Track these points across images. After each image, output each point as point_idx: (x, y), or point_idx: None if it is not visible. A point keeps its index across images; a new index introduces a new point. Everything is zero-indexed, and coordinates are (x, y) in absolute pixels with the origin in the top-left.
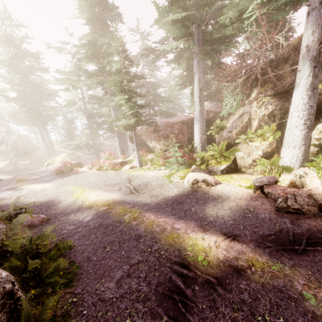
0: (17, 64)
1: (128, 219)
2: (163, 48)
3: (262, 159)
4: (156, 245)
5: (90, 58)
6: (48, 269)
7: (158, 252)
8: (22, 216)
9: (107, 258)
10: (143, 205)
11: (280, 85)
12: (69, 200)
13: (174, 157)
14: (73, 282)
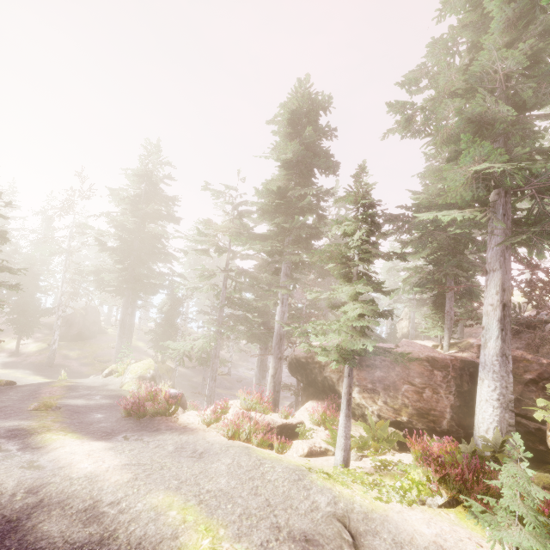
0: (142, 204)
1: None
2: (433, 216)
3: None
4: None
5: (269, 212)
6: None
7: None
8: None
9: None
10: None
11: None
12: None
13: (533, 503)
14: None
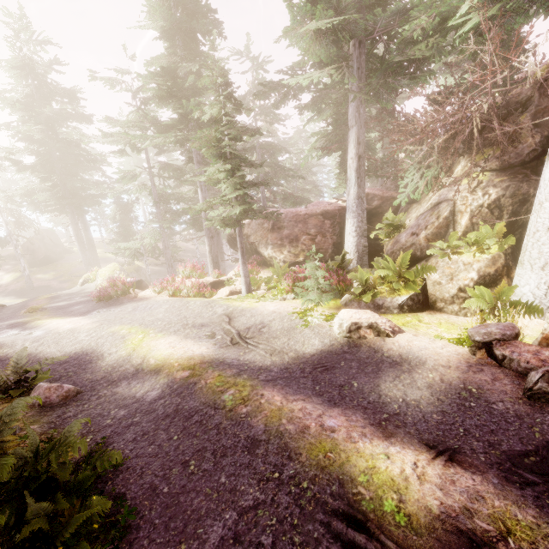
0: (39, 107)
1: (231, 402)
2: (296, 81)
3: (479, 287)
4: (291, 466)
5: (165, 98)
6: (66, 528)
7: (296, 484)
8: (20, 403)
9: (190, 491)
10: (258, 370)
11: (514, 152)
12: (119, 353)
13: (314, 278)
14: (119, 548)
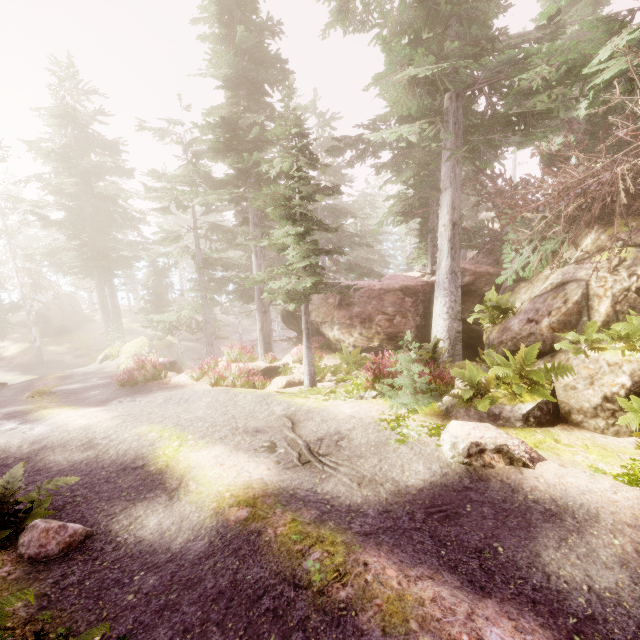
0: (76, 158)
1: (319, 575)
2: (381, 135)
3: (636, 397)
4: None
5: (222, 151)
6: None
7: None
8: None
9: None
10: (346, 511)
11: None
12: (146, 469)
13: (409, 375)
14: None
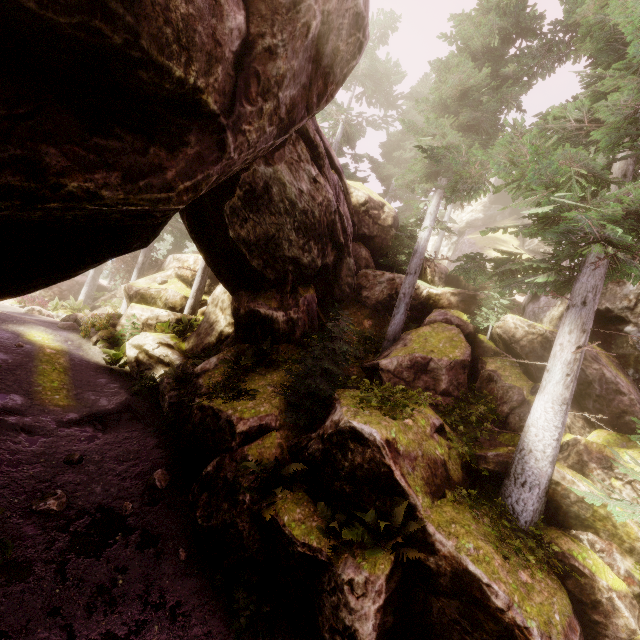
0: None
1: None
2: None
3: None
4: None
5: None
6: None
7: None
8: None
9: None
10: None
11: None
12: None
13: None
14: None
